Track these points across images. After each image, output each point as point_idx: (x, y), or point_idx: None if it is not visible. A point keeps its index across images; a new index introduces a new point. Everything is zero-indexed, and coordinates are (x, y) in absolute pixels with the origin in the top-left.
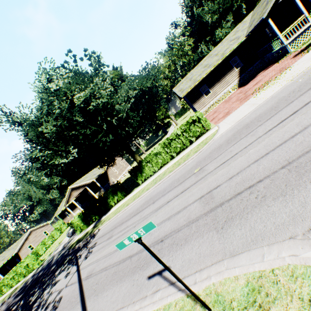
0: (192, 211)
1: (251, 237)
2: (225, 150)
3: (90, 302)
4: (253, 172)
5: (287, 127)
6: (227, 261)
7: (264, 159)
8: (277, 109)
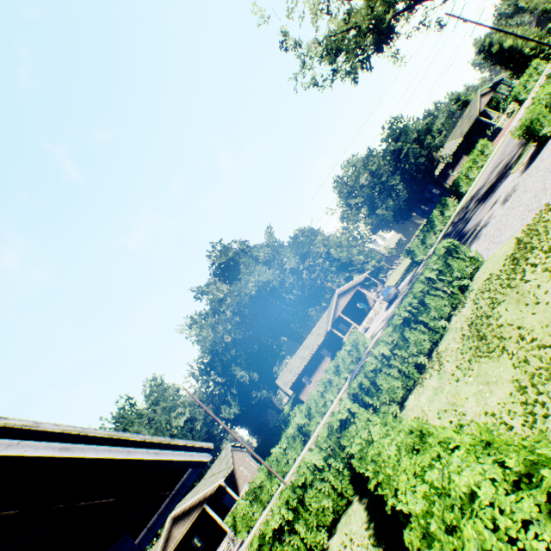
0: None
1: None
2: None
3: None
4: None
5: None
6: None
7: None
8: None
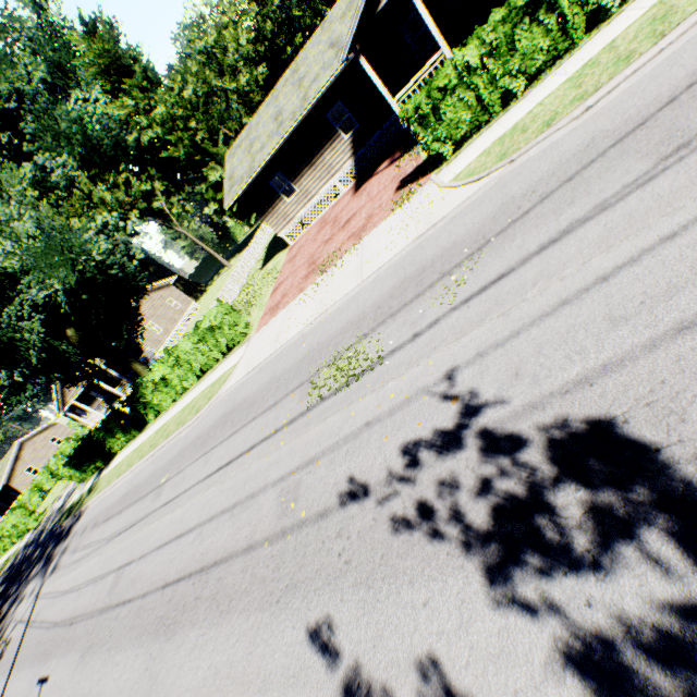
0: (104, 591)
1: (74, 693)
2: (189, 465)
3: (13, 675)
4: (144, 572)
5: (205, 497)
6: None
7: (159, 554)
8: (247, 417)
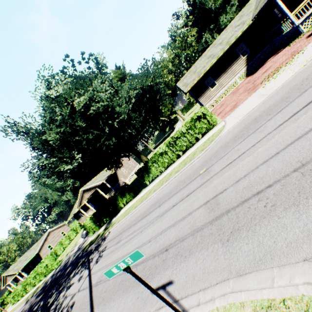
0: (197, 218)
1: (260, 254)
2: (232, 148)
3: (98, 311)
4: (262, 175)
5: (300, 121)
6: (232, 281)
7: (274, 160)
8: (289, 100)
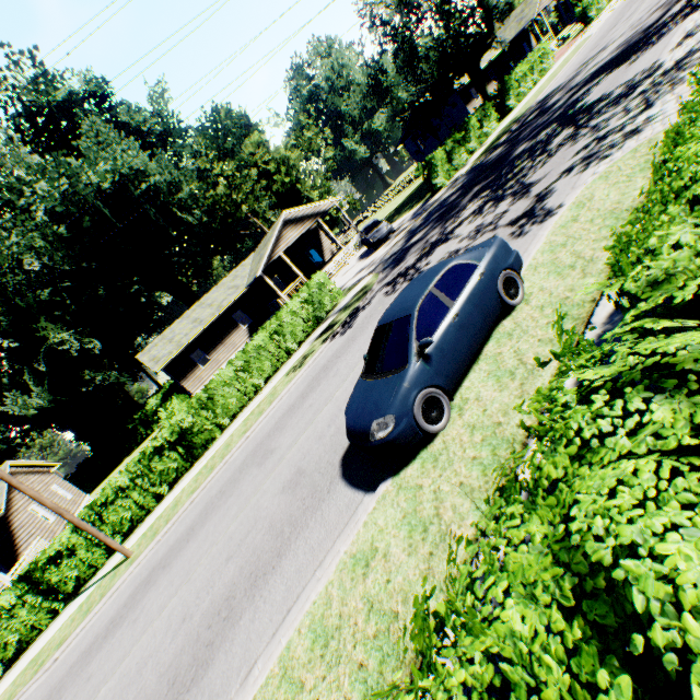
0: None
1: None
2: None
3: None
4: None
5: None
6: None
7: None
8: None
